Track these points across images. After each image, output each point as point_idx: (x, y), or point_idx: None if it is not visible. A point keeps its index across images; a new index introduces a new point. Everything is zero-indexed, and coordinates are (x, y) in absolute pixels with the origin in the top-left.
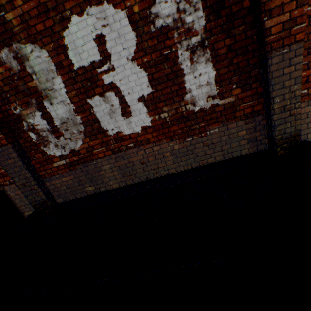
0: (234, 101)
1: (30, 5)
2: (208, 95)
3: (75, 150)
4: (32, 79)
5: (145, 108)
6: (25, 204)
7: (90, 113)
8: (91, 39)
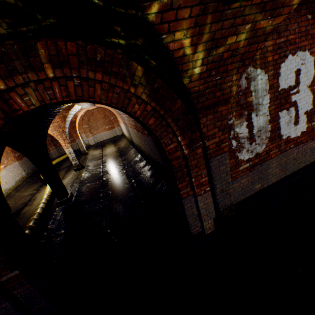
0: None
1: (269, 43)
2: None
3: (258, 153)
4: (251, 96)
5: (305, 119)
6: (208, 213)
7: (276, 122)
8: (293, 71)
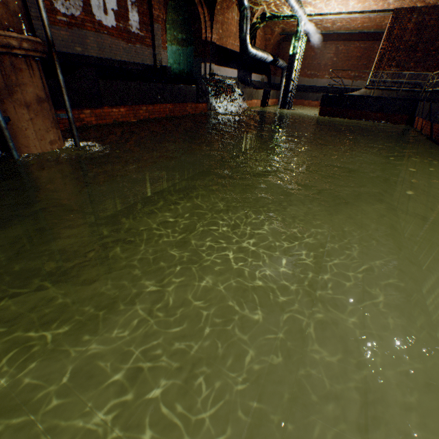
0: (144, 37)
1: None
2: (137, 27)
3: (75, 16)
4: None
5: (114, 16)
6: None
7: None
8: None
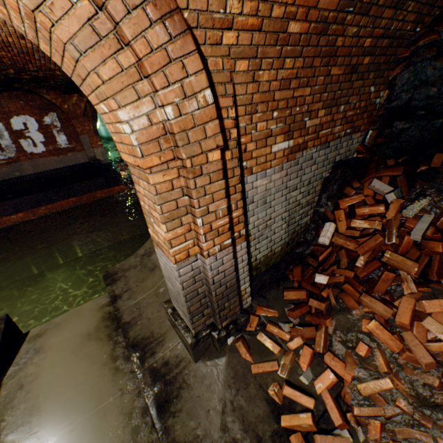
0: (75, 146)
1: None
2: (66, 144)
3: (11, 157)
4: None
5: (43, 145)
6: None
7: (20, 144)
8: (22, 123)
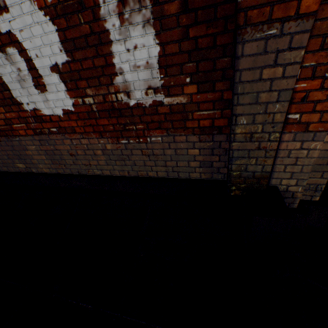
0: (186, 104)
1: None
2: (148, 84)
3: None
4: None
5: (62, 84)
6: None
7: None
8: None
